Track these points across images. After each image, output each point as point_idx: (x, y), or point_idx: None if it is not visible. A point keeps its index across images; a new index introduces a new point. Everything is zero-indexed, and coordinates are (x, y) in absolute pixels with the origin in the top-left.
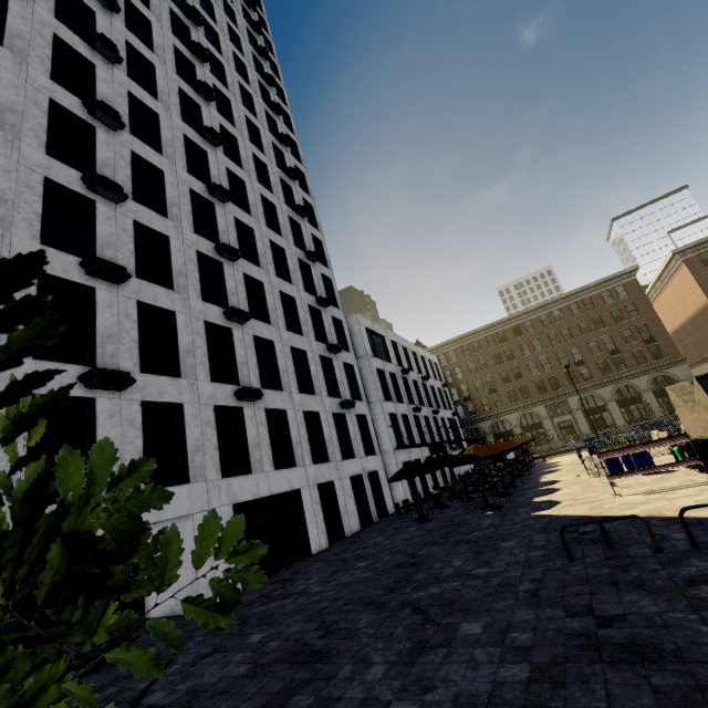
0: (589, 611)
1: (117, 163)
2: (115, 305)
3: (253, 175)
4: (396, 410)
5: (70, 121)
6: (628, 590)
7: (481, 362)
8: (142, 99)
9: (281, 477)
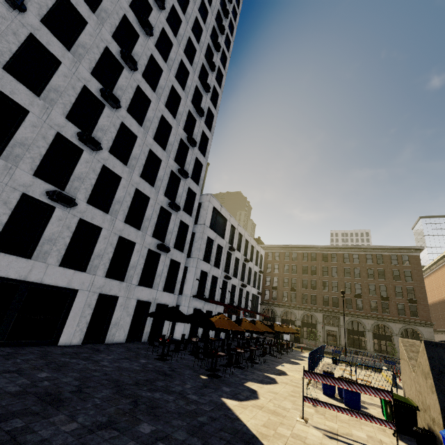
0: None
1: None
2: None
3: (173, 71)
4: (209, 271)
5: None
6: None
7: (294, 267)
8: None
9: (63, 274)
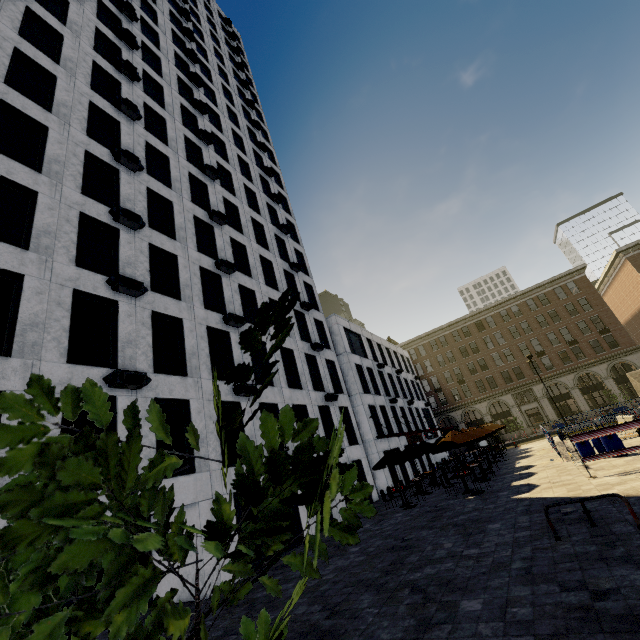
0: (582, 585)
1: (136, 197)
2: (134, 315)
3: (245, 201)
4: (374, 402)
5: (100, 166)
6: (618, 565)
7: (449, 355)
8: (156, 146)
9: None
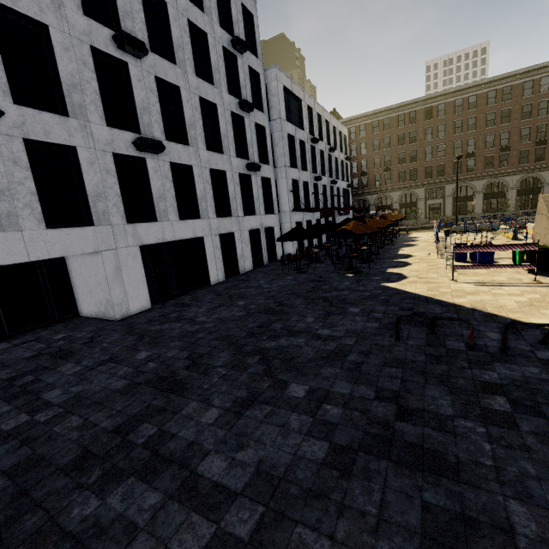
0: (395, 398)
1: None
2: None
3: None
4: (299, 177)
5: None
6: (434, 384)
7: (386, 141)
8: None
9: (186, 226)
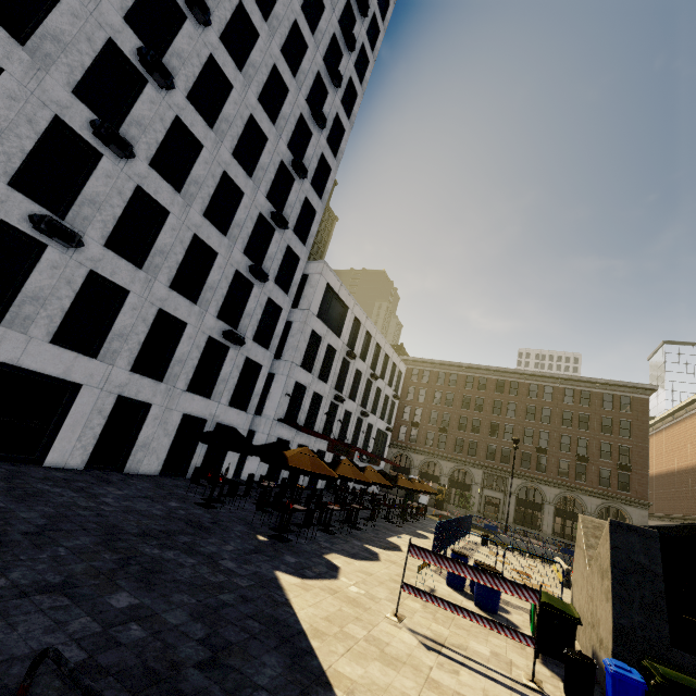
0: None
1: None
2: None
3: (279, 40)
4: (310, 384)
5: None
6: None
7: (449, 397)
8: None
9: (56, 356)
